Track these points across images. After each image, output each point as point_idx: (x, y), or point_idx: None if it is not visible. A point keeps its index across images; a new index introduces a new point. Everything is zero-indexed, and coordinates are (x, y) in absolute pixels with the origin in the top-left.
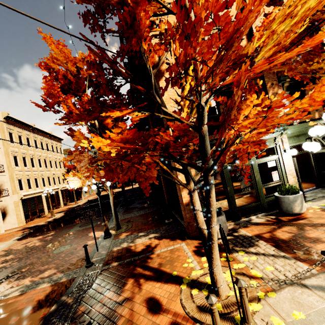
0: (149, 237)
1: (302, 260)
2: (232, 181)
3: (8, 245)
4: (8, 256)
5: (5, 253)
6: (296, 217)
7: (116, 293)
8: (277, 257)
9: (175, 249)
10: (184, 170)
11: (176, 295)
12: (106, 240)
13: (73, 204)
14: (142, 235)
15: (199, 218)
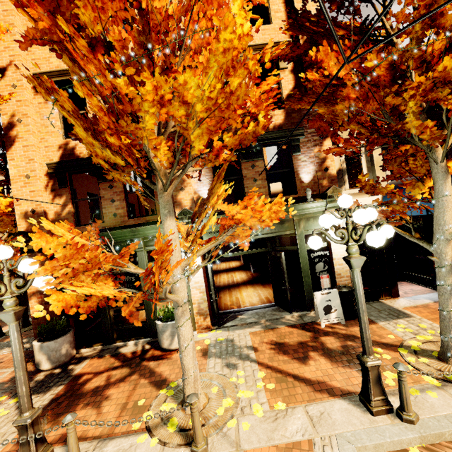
0: None
1: None
2: (245, 268)
3: None
4: None
5: None
6: (162, 354)
7: None
8: None
9: None
10: None
11: None
12: None
13: None
14: None
15: None
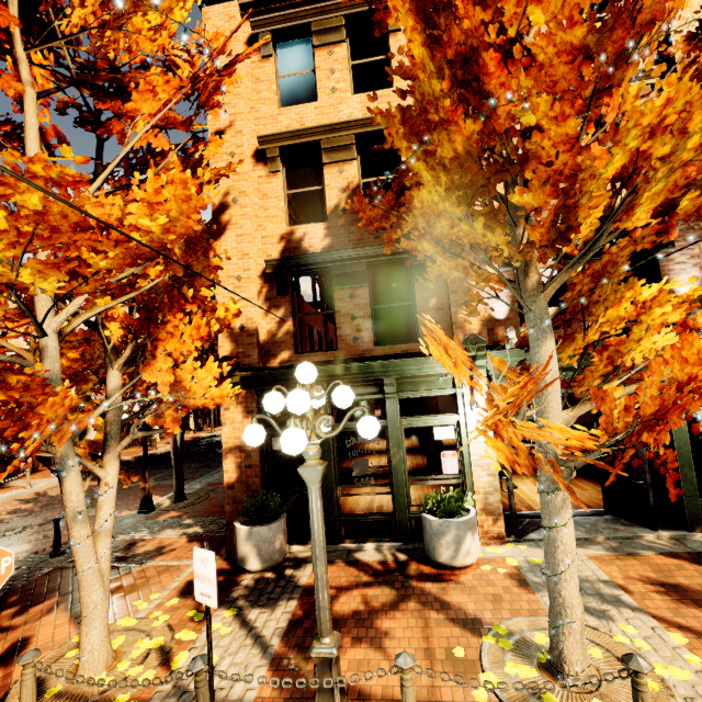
0: (184, 532)
1: (278, 668)
2: None
3: (49, 485)
4: (28, 503)
5: (32, 498)
6: (438, 573)
7: (14, 613)
8: (255, 644)
9: (178, 567)
10: (104, 430)
11: (52, 649)
12: (138, 517)
13: (209, 432)
14: (183, 525)
15: (96, 523)
